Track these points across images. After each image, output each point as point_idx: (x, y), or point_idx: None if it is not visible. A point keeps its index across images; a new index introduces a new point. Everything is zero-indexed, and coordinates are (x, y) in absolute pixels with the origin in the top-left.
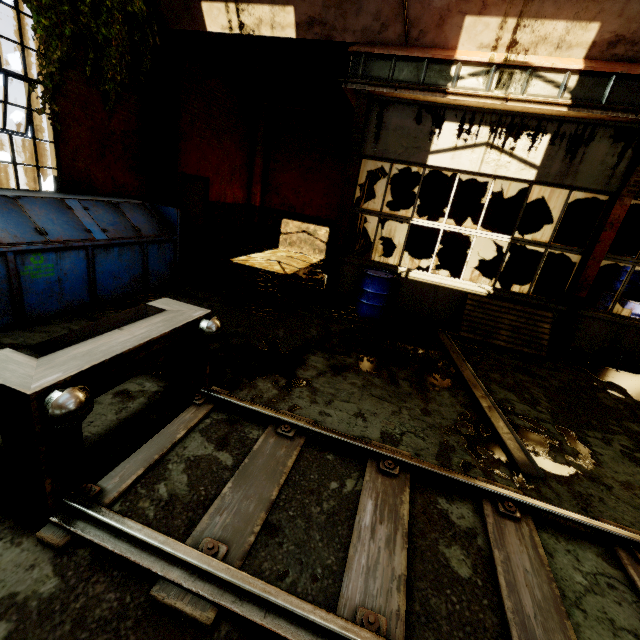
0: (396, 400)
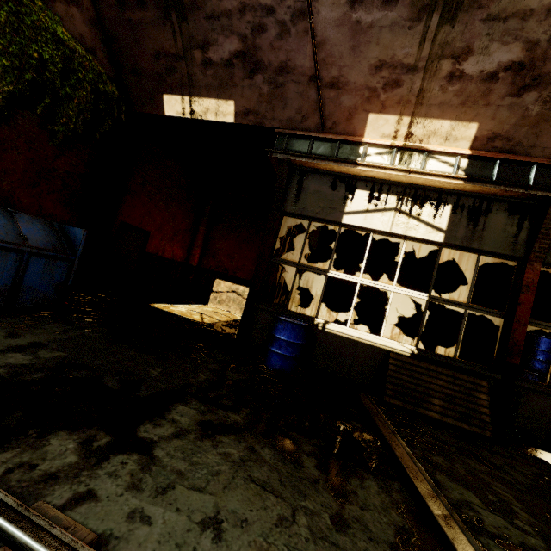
0: (290, 492)
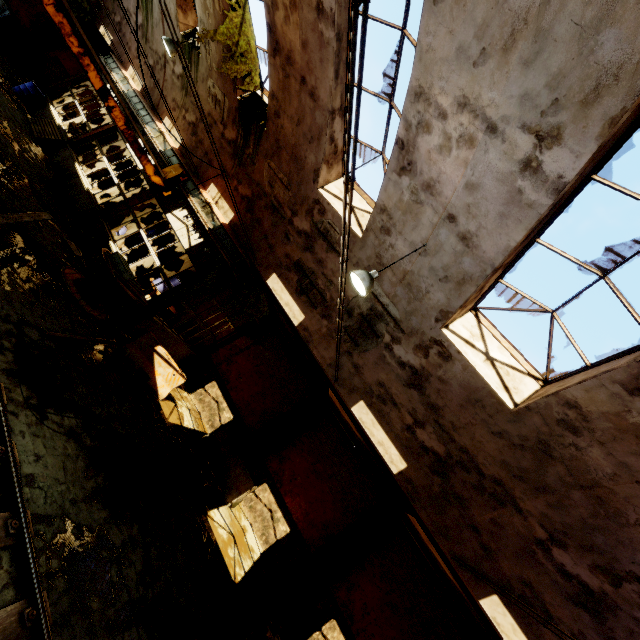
0: None
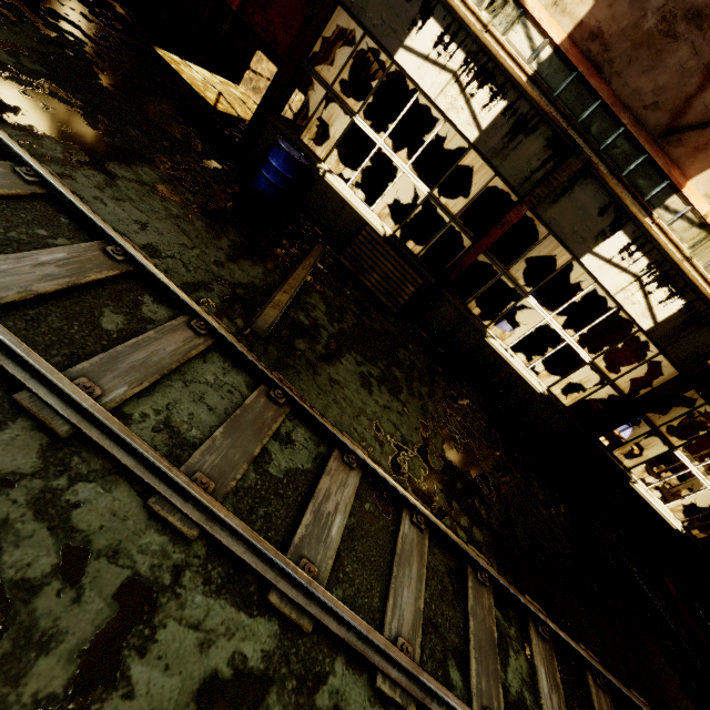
0: (199, 242)
